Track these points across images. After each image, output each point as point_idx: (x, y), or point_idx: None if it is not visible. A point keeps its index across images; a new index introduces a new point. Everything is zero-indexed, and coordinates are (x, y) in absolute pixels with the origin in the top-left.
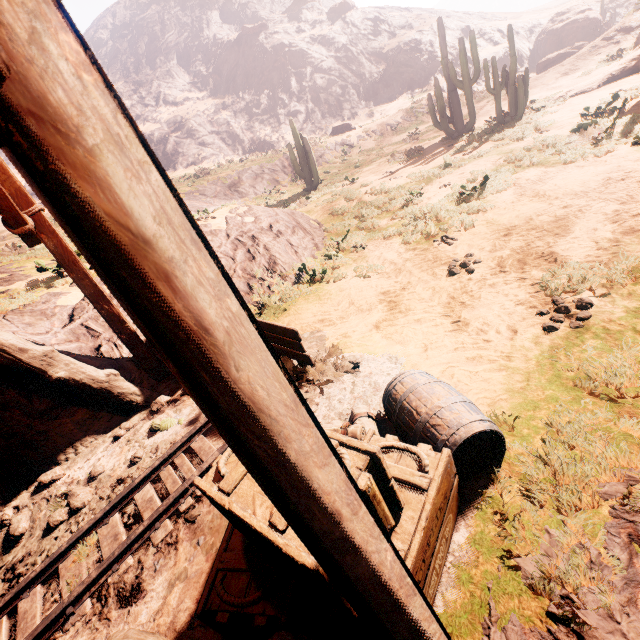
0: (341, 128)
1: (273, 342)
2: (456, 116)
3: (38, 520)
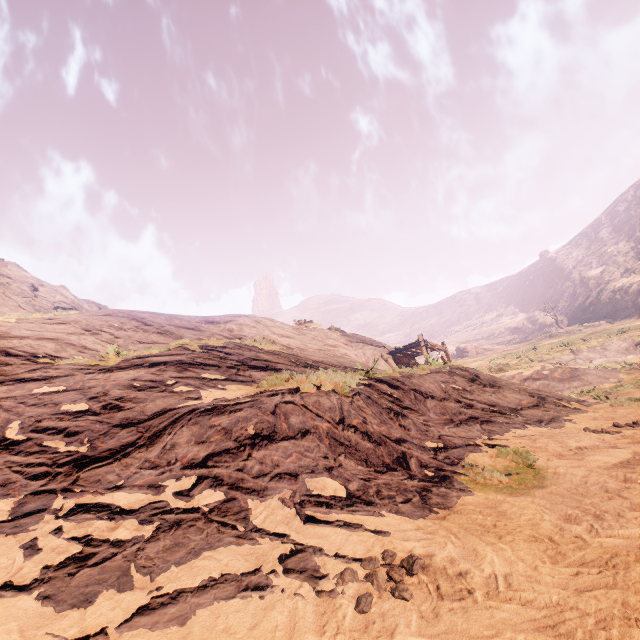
0: None
1: None
2: None
3: None
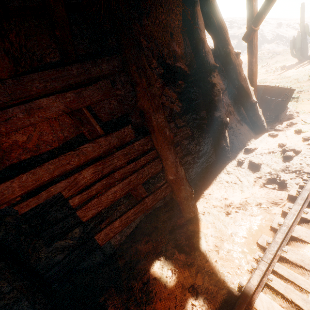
0: None
1: None
2: (305, 51)
3: (262, 161)
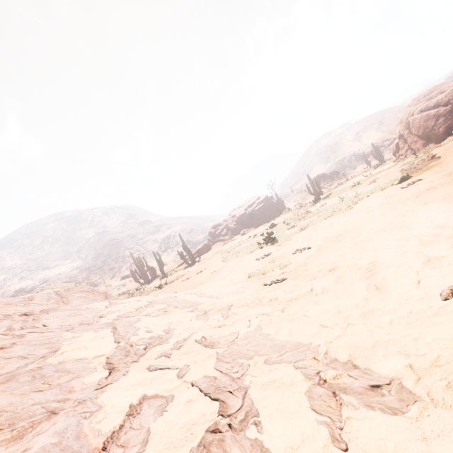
0: (124, 277)
1: None
2: (142, 278)
3: None
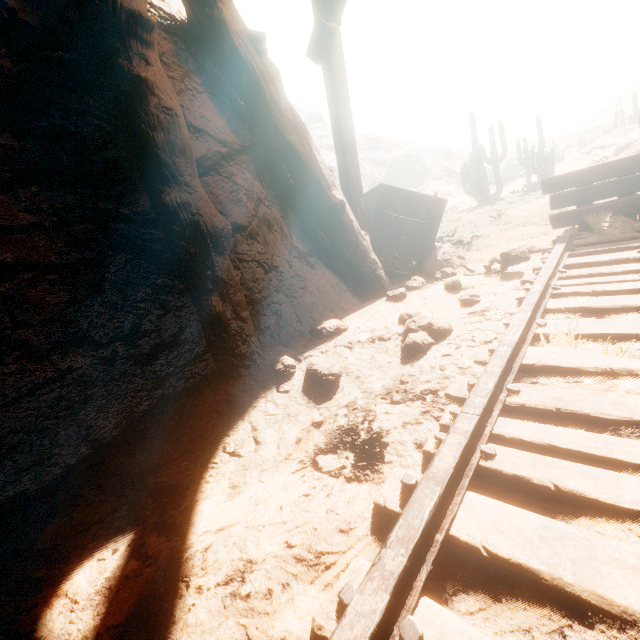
0: None
1: (584, 202)
2: (484, 187)
3: (348, 367)
